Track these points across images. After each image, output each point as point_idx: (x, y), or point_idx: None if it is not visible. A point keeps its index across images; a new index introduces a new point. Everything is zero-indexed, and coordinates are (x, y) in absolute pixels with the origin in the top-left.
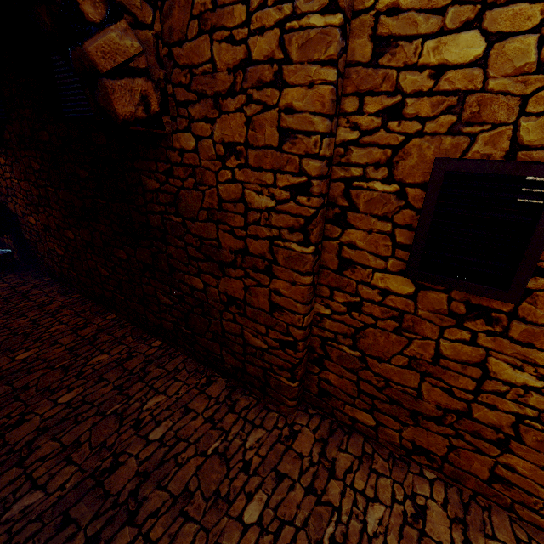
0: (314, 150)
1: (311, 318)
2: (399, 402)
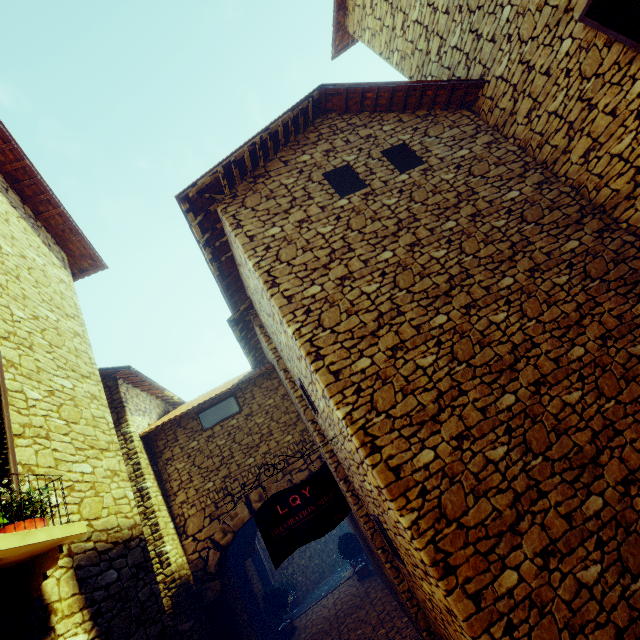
0: (358, 515)
1: (407, 586)
2: (442, 636)
